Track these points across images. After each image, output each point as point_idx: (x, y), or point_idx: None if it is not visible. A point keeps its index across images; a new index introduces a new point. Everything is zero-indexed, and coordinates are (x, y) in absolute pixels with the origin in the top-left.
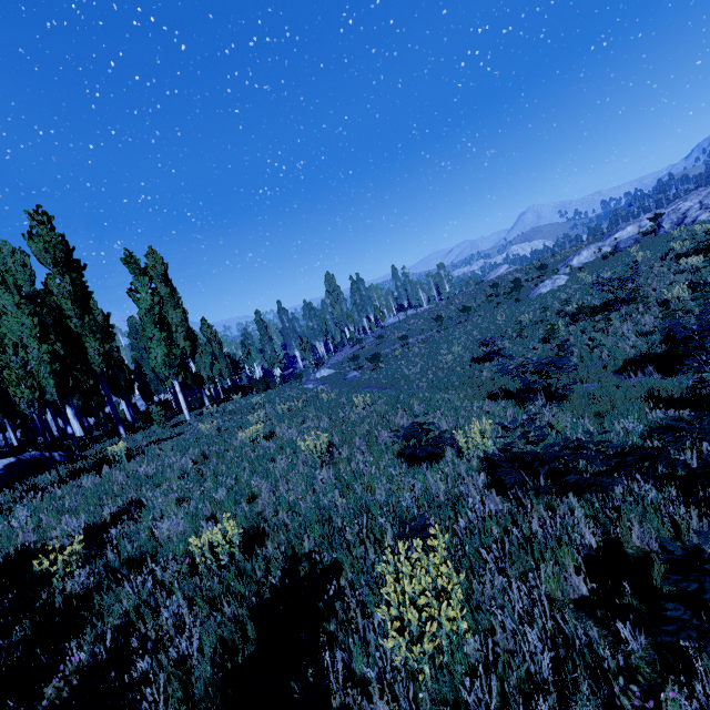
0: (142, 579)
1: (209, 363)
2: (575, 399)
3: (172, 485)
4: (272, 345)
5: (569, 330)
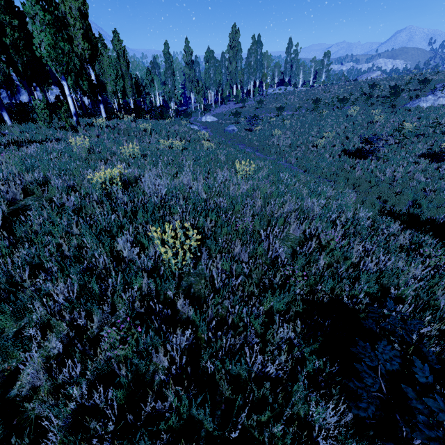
0: None
1: (113, 77)
2: None
3: None
4: (173, 80)
5: None
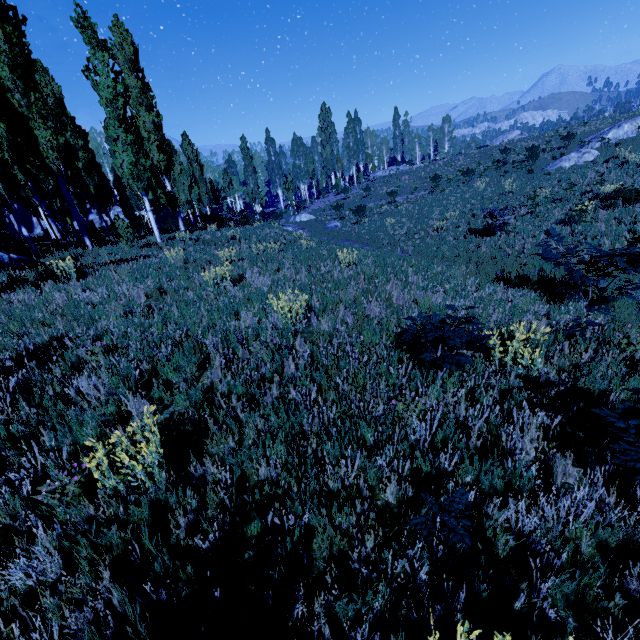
0: (21, 476)
1: (187, 185)
2: (624, 307)
3: (114, 322)
4: (255, 178)
5: (598, 215)
